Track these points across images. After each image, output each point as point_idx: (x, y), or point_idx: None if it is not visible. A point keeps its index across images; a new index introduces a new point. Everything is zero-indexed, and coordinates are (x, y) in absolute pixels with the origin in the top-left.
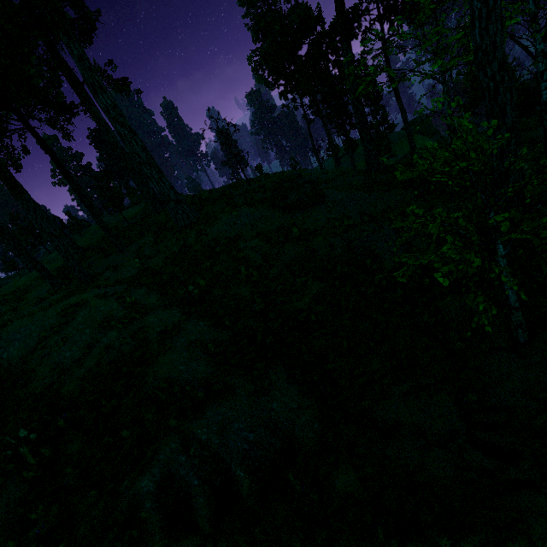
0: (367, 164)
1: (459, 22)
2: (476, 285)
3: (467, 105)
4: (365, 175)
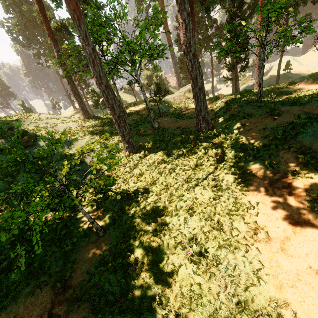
0: (82, 115)
1: (117, 49)
2: (101, 199)
3: (145, 84)
4: (79, 122)
